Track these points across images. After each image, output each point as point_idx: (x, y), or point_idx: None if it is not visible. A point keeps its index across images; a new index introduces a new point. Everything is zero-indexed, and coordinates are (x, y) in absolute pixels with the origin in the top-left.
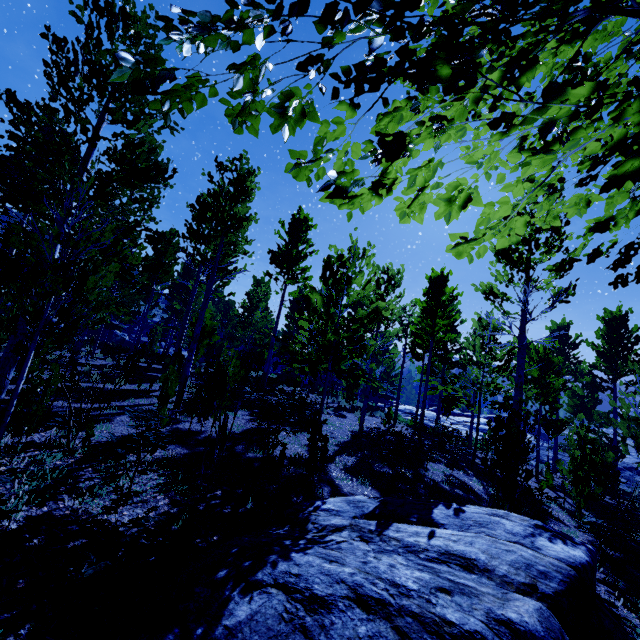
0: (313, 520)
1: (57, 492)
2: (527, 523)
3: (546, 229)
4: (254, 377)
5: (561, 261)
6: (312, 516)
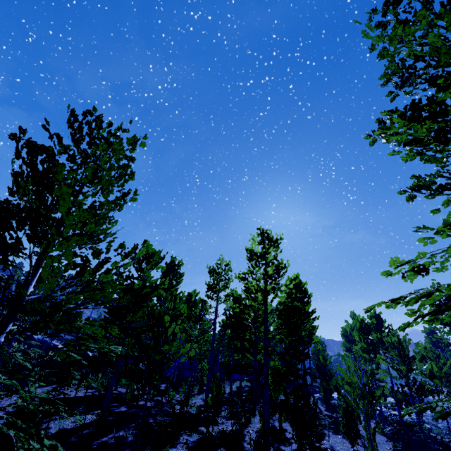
0: None
1: None
2: None
3: None
4: None
5: None
6: None
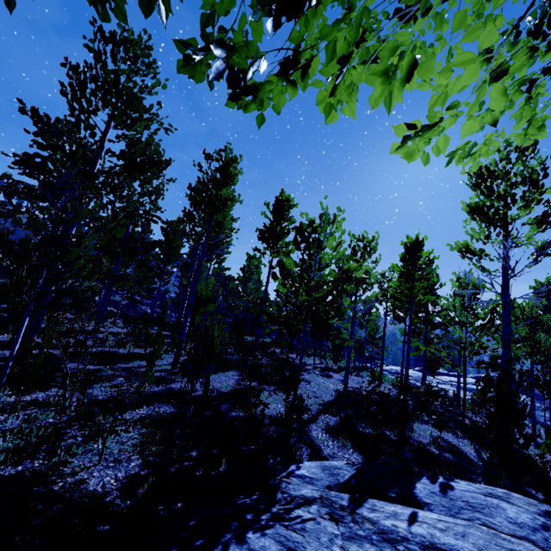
0: (283, 488)
1: (38, 450)
2: (535, 509)
3: (522, 183)
4: (250, 341)
5: (542, 214)
6: (283, 483)
